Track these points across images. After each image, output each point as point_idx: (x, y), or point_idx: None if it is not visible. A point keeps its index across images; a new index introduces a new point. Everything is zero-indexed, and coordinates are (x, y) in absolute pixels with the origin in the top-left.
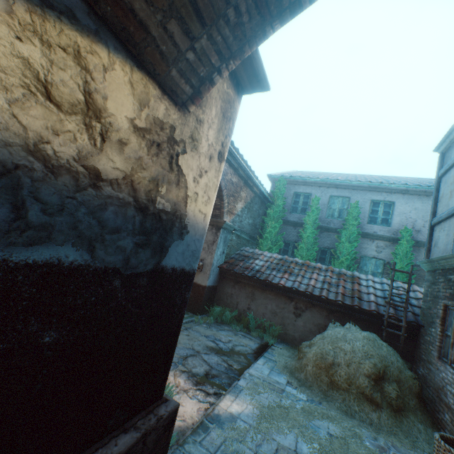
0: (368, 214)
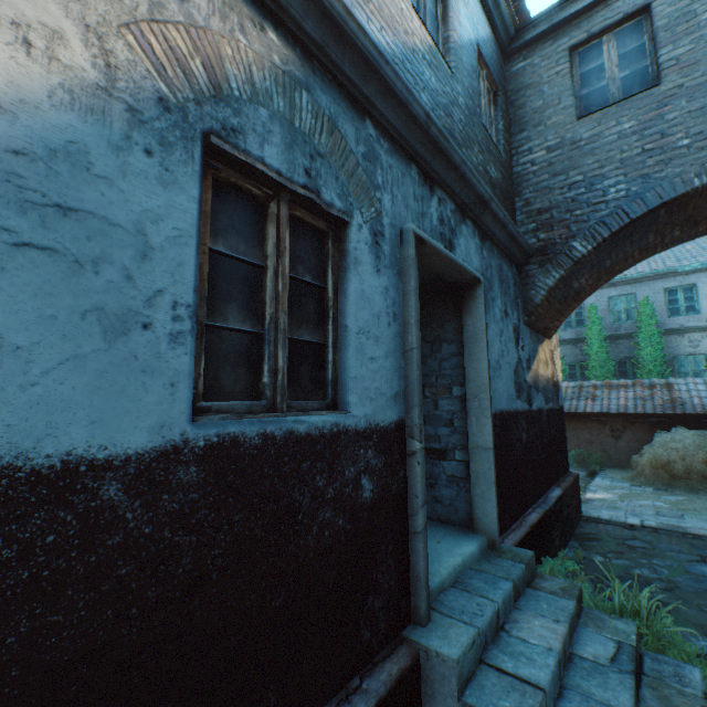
0: (665, 306)
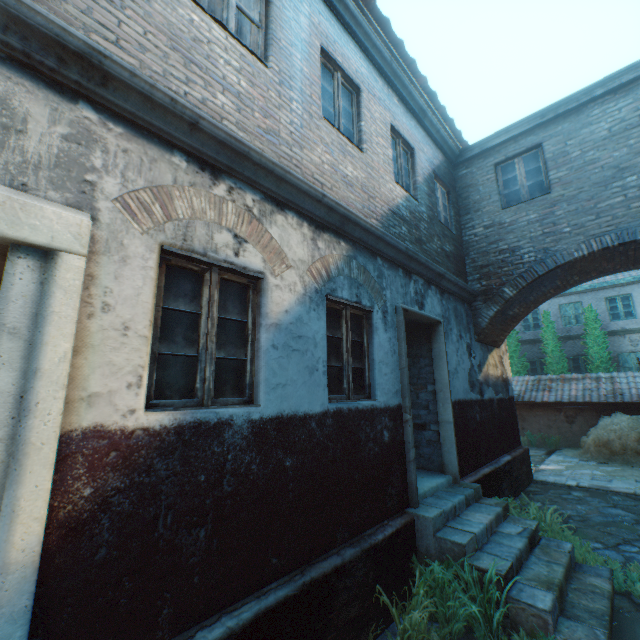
0: (607, 312)
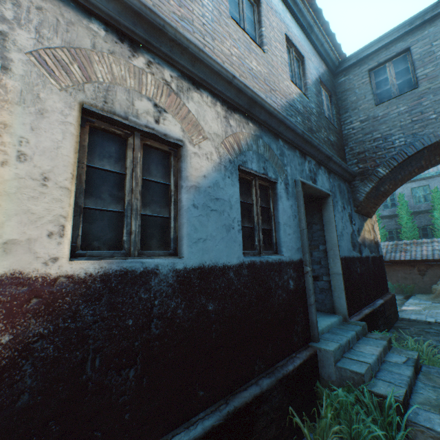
0: None
